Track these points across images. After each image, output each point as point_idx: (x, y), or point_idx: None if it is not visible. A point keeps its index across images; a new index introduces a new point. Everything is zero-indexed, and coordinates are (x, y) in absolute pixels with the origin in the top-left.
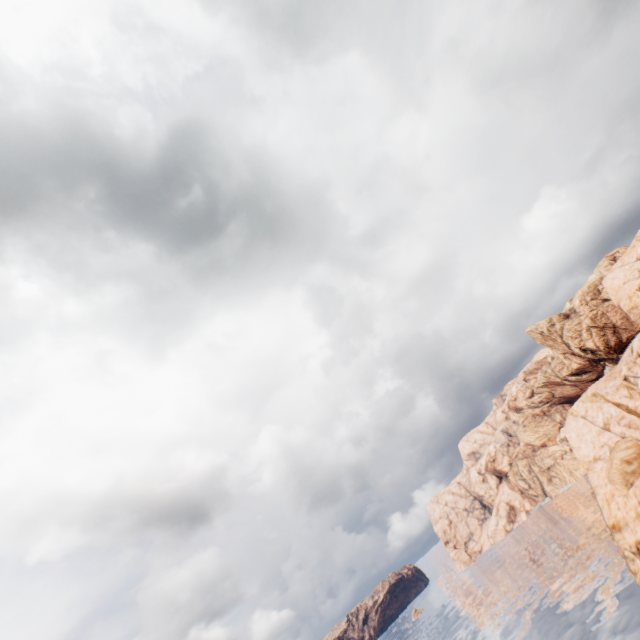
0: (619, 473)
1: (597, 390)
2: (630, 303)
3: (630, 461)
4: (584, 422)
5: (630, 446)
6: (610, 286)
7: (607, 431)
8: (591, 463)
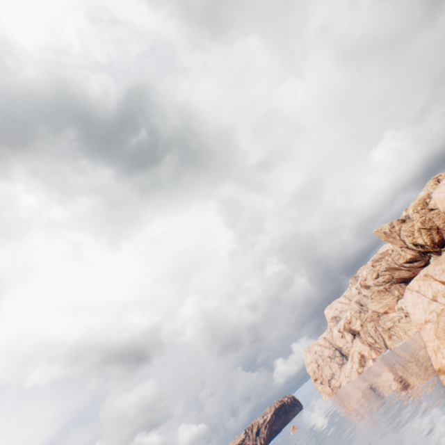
0: (444, 332)
1: (428, 272)
2: None
3: None
4: (418, 295)
5: None
6: (437, 198)
7: (435, 301)
8: (423, 324)
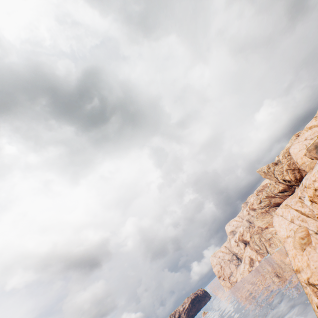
0: (298, 244)
1: (287, 203)
2: (302, 161)
3: (303, 238)
4: (282, 218)
5: (303, 230)
6: (293, 152)
7: (292, 223)
8: (285, 238)
